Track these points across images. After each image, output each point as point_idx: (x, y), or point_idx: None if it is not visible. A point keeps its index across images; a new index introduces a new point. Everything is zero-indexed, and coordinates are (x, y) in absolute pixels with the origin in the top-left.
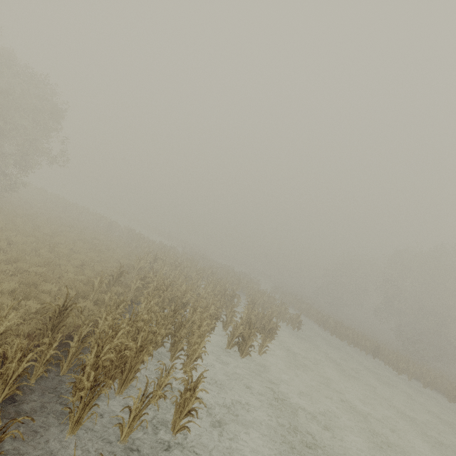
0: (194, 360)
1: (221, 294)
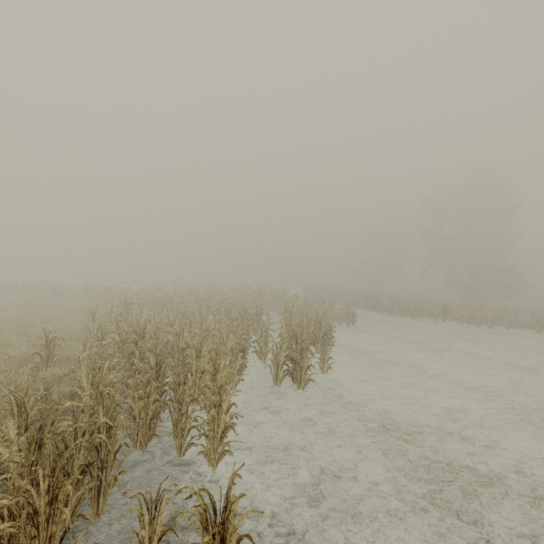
0: (221, 437)
1: (241, 317)
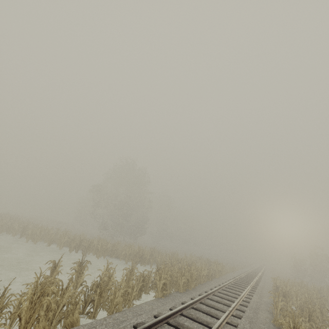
0: None
1: None
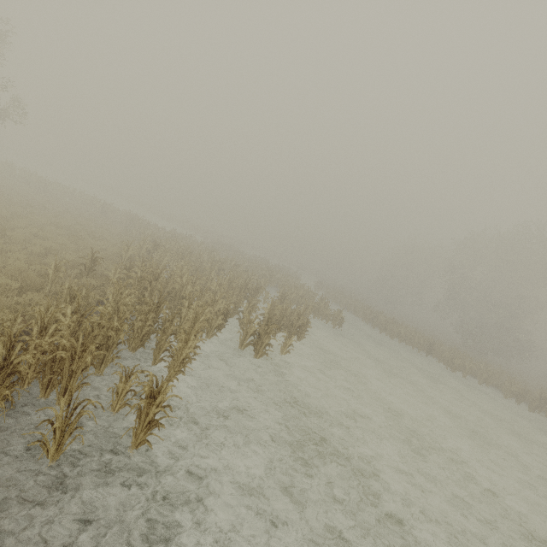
0: (181, 361)
1: (240, 288)
